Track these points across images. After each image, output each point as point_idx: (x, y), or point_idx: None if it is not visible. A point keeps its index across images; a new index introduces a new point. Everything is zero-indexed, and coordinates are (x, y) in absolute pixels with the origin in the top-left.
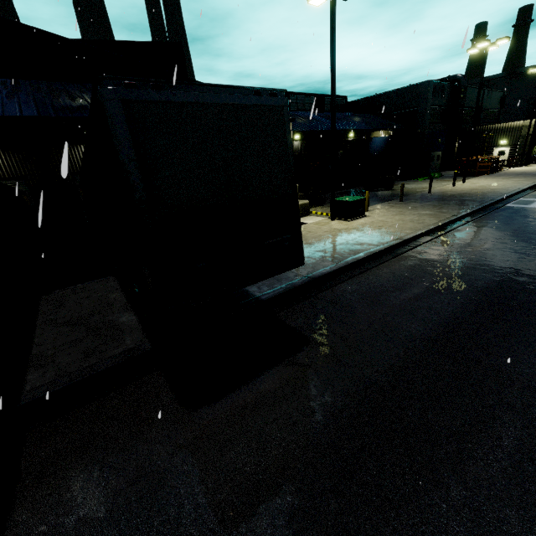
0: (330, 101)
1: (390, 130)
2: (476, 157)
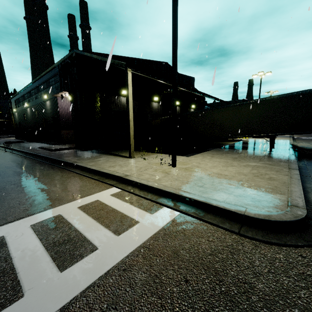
0: None
1: None
2: None
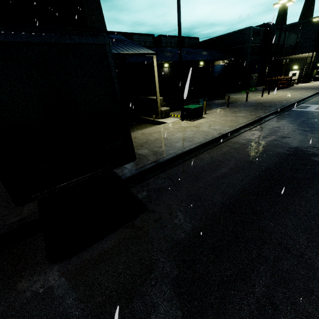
0: (188, 41)
1: (225, 60)
2: (278, 77)
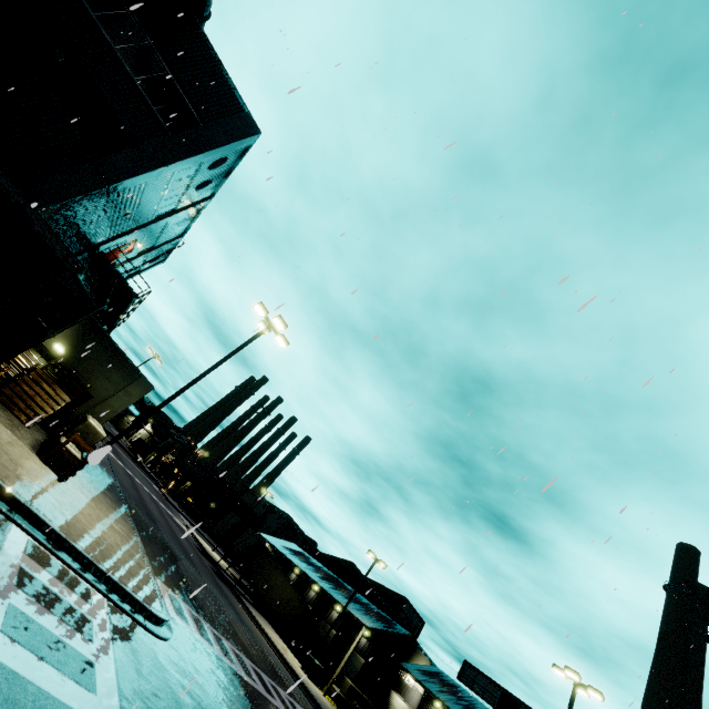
0: None
1: None
2: None
